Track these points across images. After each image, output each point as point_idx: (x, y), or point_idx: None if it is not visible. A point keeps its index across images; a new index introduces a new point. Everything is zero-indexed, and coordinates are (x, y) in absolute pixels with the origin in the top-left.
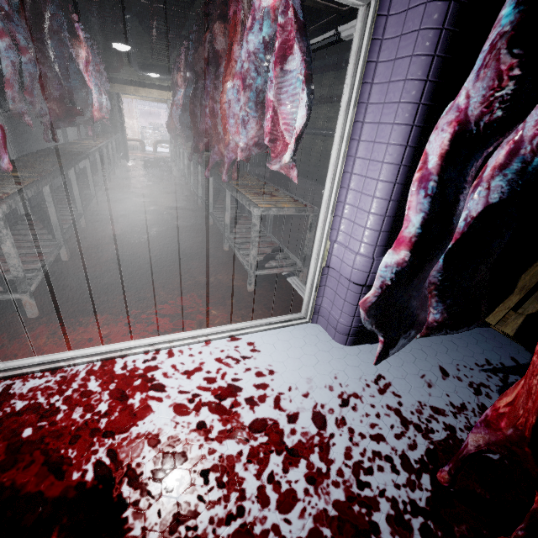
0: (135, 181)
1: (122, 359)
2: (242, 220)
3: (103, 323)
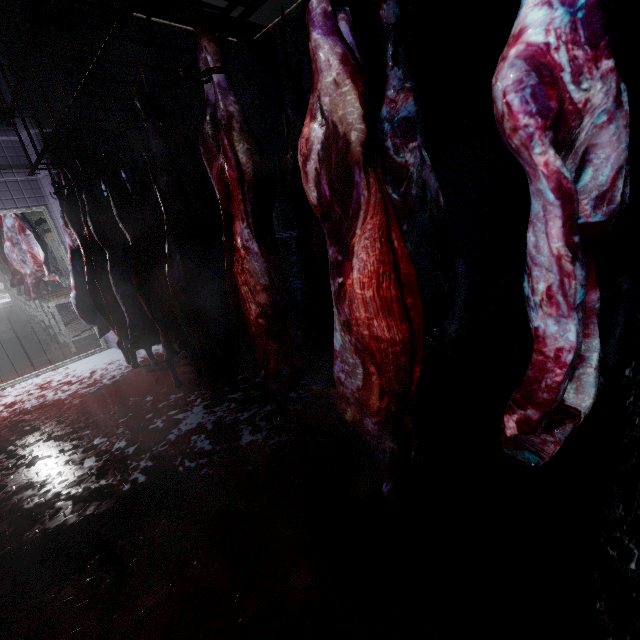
0: None
1: None
2: (75, 321)
3: None
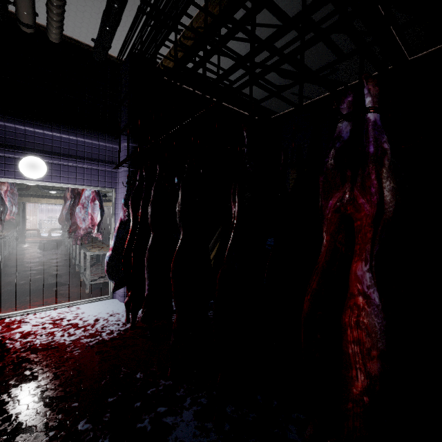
0: (28, 255)
1: (9, 318)
2: (96, 265)
3: None
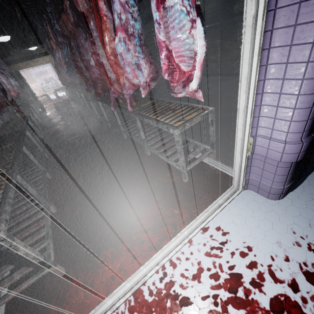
0: (60, 126)
1: (144, 286)
2: (146, 128)
3: (112, 257)
